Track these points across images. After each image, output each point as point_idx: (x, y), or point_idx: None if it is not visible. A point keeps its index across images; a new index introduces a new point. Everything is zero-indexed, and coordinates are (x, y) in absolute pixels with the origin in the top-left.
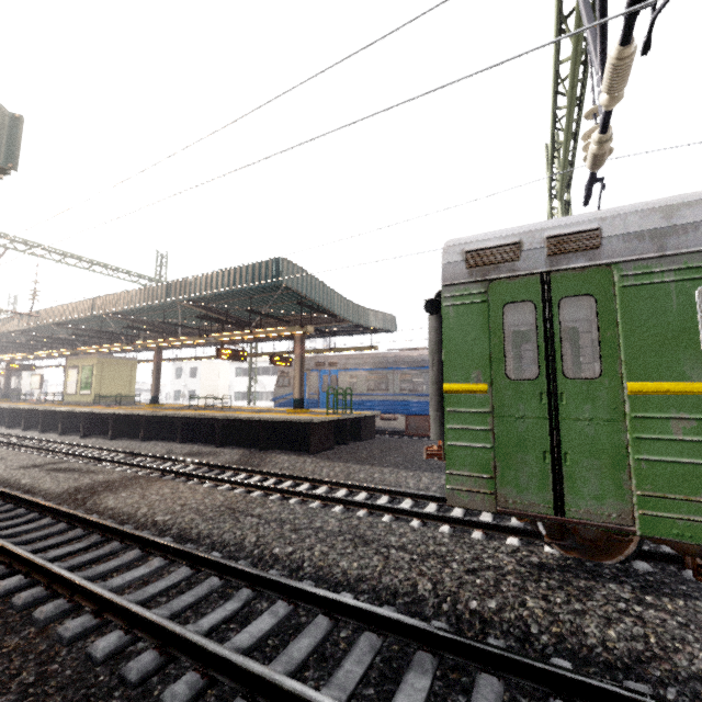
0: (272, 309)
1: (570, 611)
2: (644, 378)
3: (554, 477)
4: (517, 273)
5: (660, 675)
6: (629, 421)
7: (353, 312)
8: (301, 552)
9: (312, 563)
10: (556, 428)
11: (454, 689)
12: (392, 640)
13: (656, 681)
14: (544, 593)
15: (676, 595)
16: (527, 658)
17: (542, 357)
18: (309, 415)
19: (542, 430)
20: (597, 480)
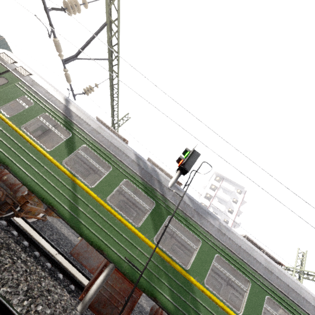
0: None
1: None
2: None
3: None
4: (4, 65)
5: None
6: None
7: None
8: None
9: None
10: None
11: None
12: None
13: None
14: None
15: None
16: None
17: None
18: None
19: None
20: None
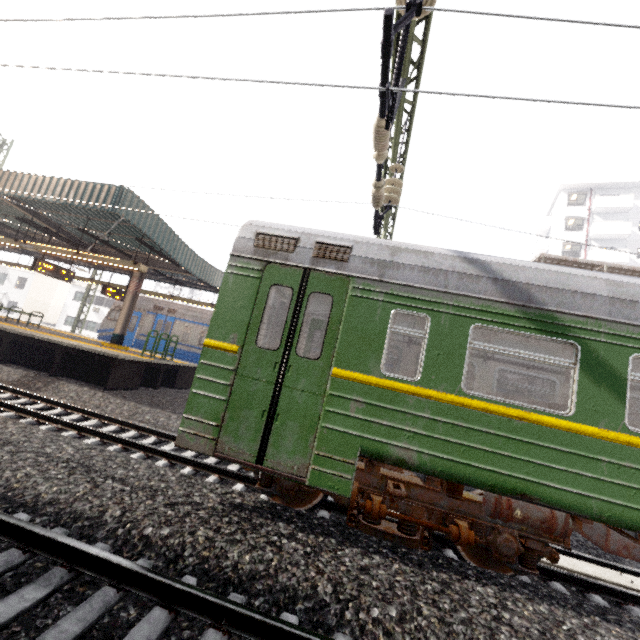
0: (115, 239)
1: (229, 540)
2: (345, 367)
3: (265, 432)
4: (288, 263)
5: (262, 588)
6: (326, 397)
7: (199, 266)
8: (2, 472)
9: (7, 483)
10: (278, 393)
11: (71, 600)
12: (41, 557)
13: (255, 593)
14: (220, 526)
15: (322, 533)
16: (152, 573)
17: (286, 334)
18: (123, 352)
19: (268, 393)
20: (293, 439)
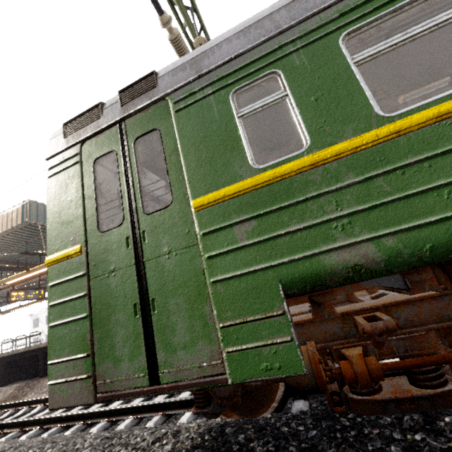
0: None
1: None
2: (205, 191)
3: (146, 333)
4: (99, 128)
5: None
6: (200, 241)
7: None
8: None
9: None
10: (143, 272)
11: None
12: None
13: None
14: None
15: None
16: None
17: (125, 199)
18: None
19: (131, 279)
20: (184, 323)
